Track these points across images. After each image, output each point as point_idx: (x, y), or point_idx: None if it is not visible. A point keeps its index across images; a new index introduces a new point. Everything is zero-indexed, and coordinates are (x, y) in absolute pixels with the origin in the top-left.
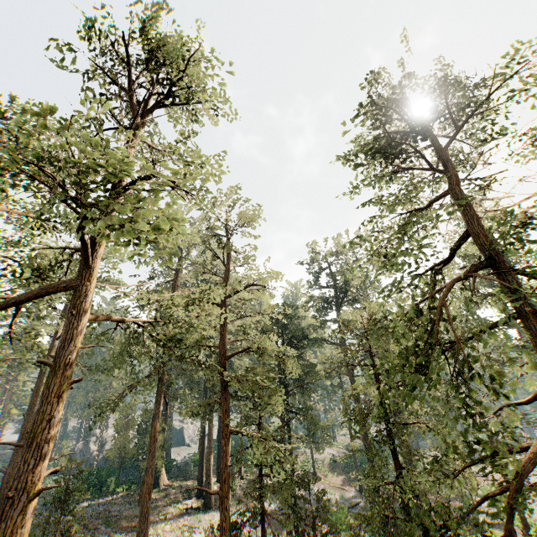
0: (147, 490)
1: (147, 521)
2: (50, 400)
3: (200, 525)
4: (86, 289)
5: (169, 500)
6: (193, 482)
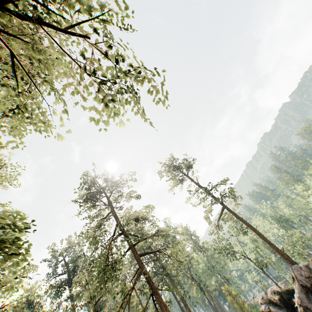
0: None
1: None
2: None
3: None
4: None
5: None
6: None
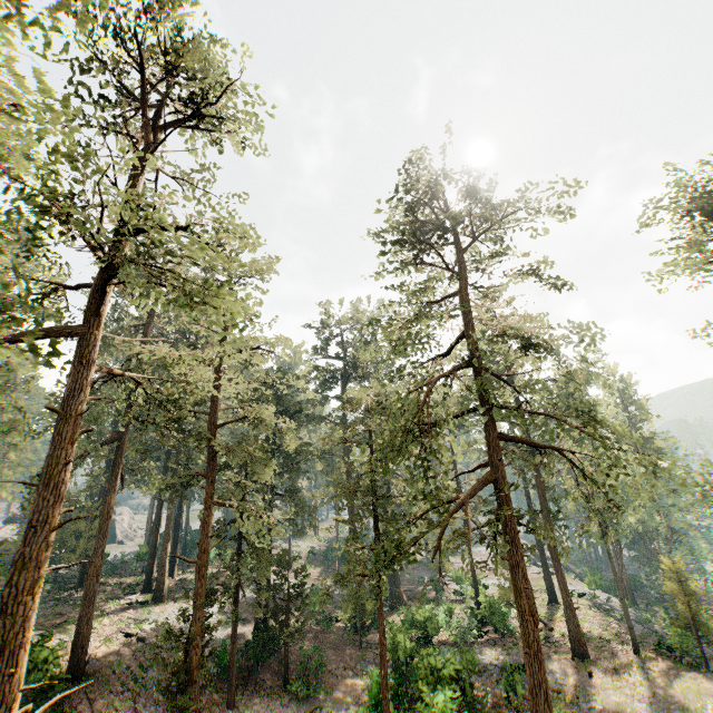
0: (94, 572)
1: (93, 605)
2: (64, 446)
3: (150, 618)
4: (94, 338)
5: (104, 597)
6: (137, 578)
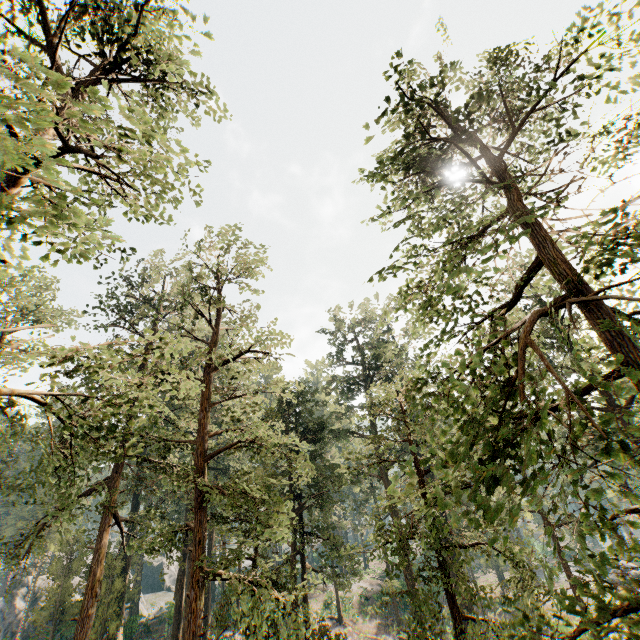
0: None
1: None
2: None
3: None
4: None
5: None
6: None
